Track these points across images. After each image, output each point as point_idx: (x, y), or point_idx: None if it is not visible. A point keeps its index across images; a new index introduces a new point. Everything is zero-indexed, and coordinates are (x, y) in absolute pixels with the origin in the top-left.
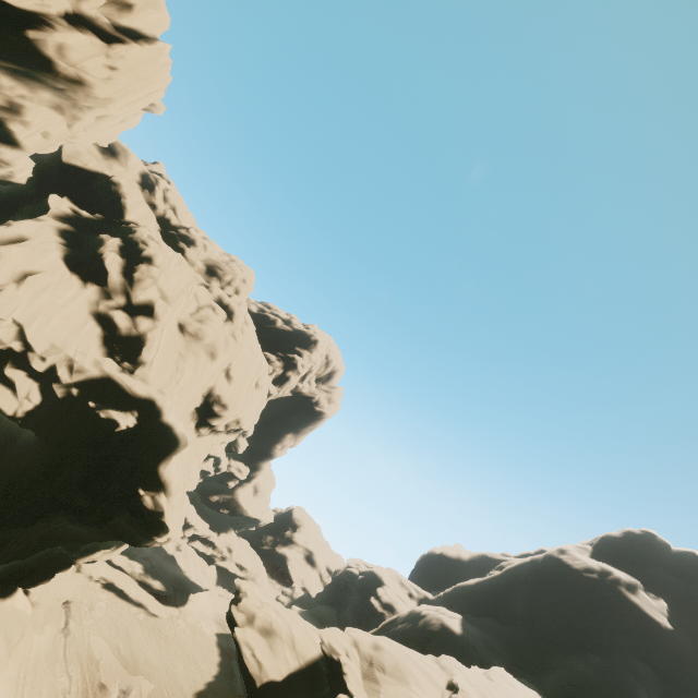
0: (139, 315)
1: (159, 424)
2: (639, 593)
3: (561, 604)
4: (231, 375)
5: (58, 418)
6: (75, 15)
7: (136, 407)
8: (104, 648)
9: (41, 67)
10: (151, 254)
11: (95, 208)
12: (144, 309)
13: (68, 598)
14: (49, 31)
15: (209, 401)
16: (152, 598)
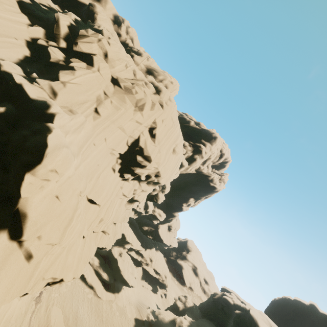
0: (74, 58)
1: (31, 129)
2: None
3: None
4: (153, 133)
5: None
6: None
7: (17, 109)
8: (58, 317)
9: None
10: (99, 28)
11: None
12: (82, 56)
13: None
14: None
15: (133, 151)
16: (100, 283)
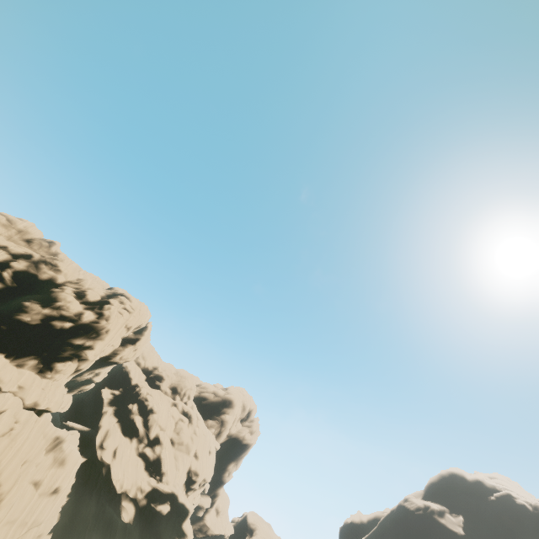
0: (154, 445)
1: (179, 504)
2: (445, 516)
3: (406, 538)
4: (197, 455)
5: (141, 516)
6: (122, 339)
7: (167, 498)
8: None
9: (113, 364)
10: (151, 407)
11: (117, 384)
12: (155, 440)
13: None
14: (119, 356)
15: (190, 475)
16: None
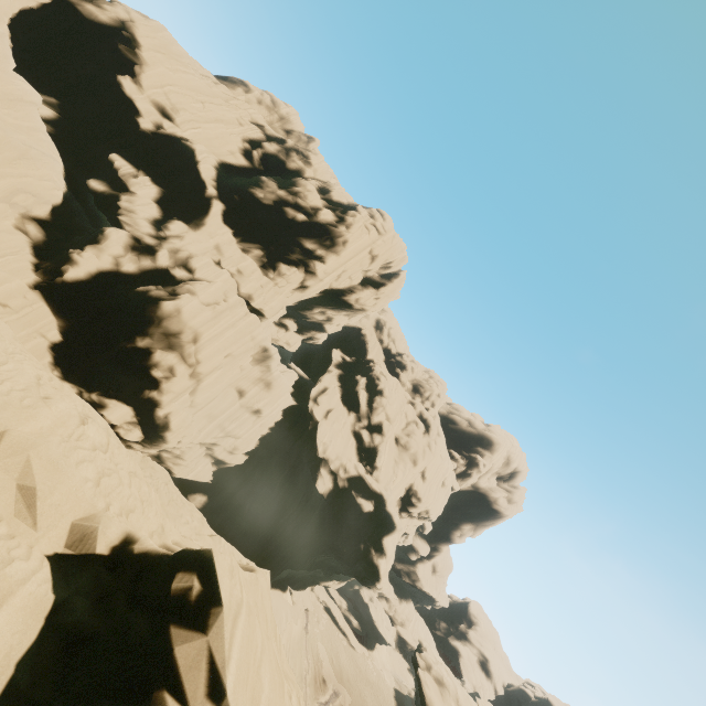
0: (374, 432)
1: (385, 512)
2: None
3: None
4: (425, 476)
5: (338, 497)
6: (364, 278)
7: (373, 497)
8: (325, 654)
9: (347, 307)
10: (382, 388)
11: (351, 352)
12: (377, 427)
13: (308, 607)
14: (354, 295)
15: (409, 494)
16: (352, 632)
